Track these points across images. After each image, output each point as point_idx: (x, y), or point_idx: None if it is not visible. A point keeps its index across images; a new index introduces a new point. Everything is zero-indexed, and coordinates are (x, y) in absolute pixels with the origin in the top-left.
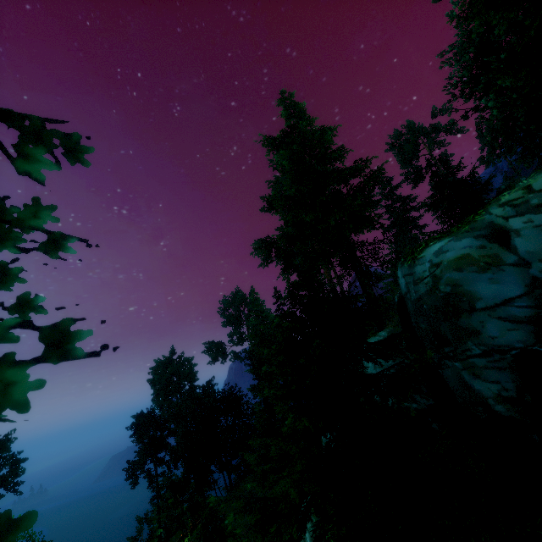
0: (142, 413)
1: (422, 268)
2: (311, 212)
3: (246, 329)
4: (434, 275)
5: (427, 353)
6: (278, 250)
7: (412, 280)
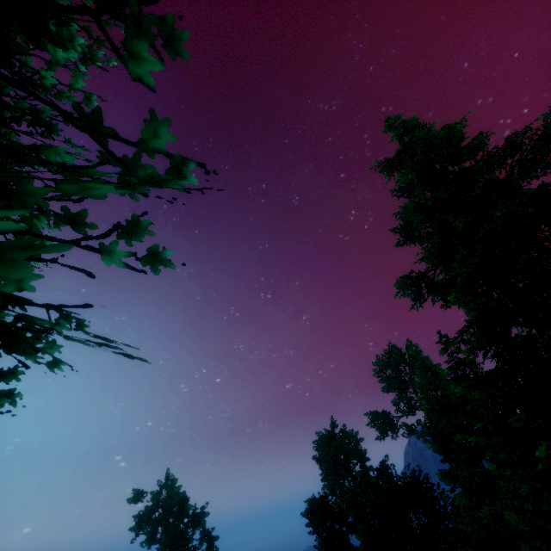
0: (314, 497)
1: None
2: (461, 218)
3: (414, 393)
4: None
5: None
6: (428, 283)
7: None
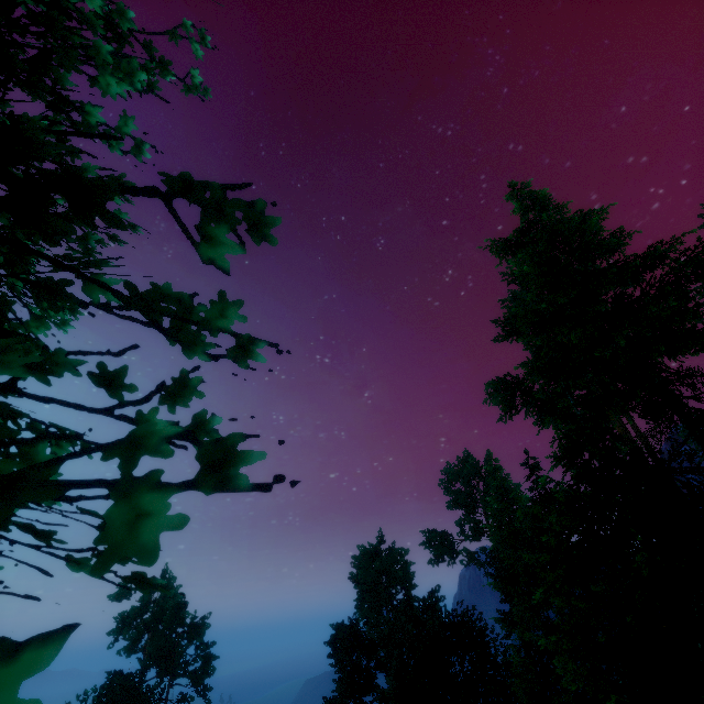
0: (343, 624)
1: None
2: (578, 331)
3: (484, 515)
4: None
5: None
6: (525, 393)
7: None
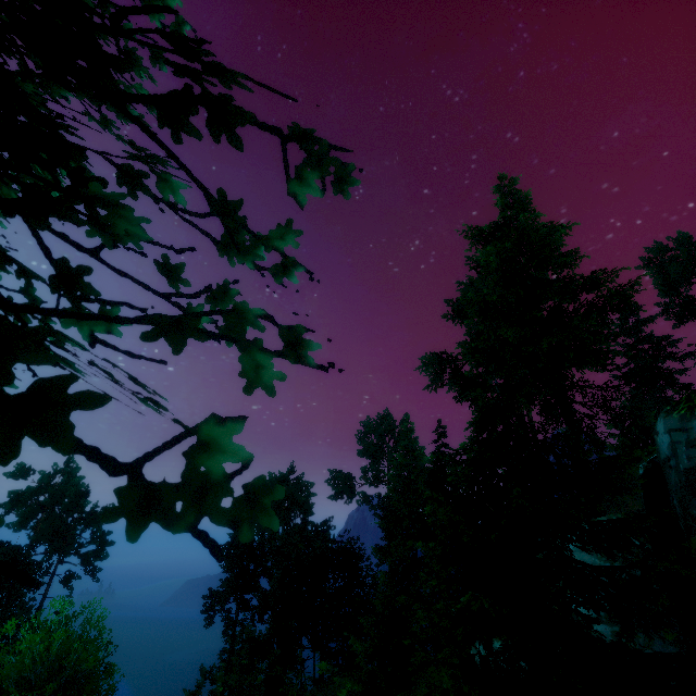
0: None
1: None
2: (515, 328)
3: (387, 467)
4: None
5: None
6: (454, 371)
7: (685, 439)
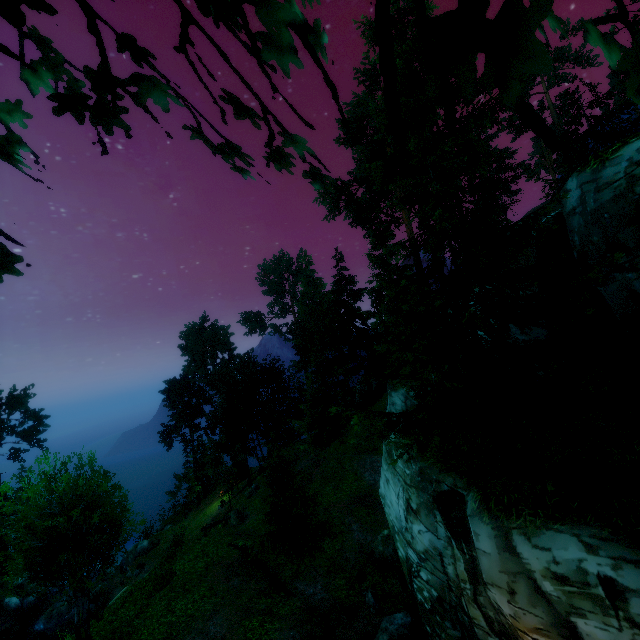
0: (175, 379)
1: (614, 169)
2: (415, 140)
3: (290, 299)
4: (631, 176)
5: (614, 254)
6: (349, 198)
7: (594, 188)
